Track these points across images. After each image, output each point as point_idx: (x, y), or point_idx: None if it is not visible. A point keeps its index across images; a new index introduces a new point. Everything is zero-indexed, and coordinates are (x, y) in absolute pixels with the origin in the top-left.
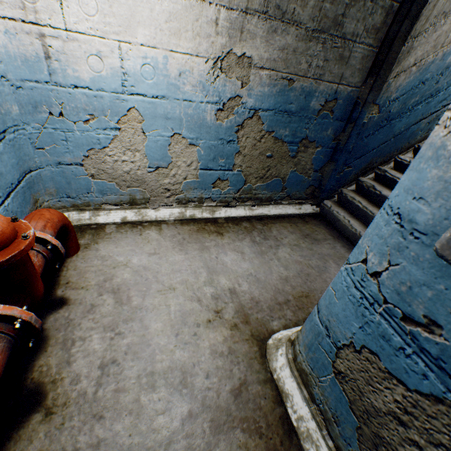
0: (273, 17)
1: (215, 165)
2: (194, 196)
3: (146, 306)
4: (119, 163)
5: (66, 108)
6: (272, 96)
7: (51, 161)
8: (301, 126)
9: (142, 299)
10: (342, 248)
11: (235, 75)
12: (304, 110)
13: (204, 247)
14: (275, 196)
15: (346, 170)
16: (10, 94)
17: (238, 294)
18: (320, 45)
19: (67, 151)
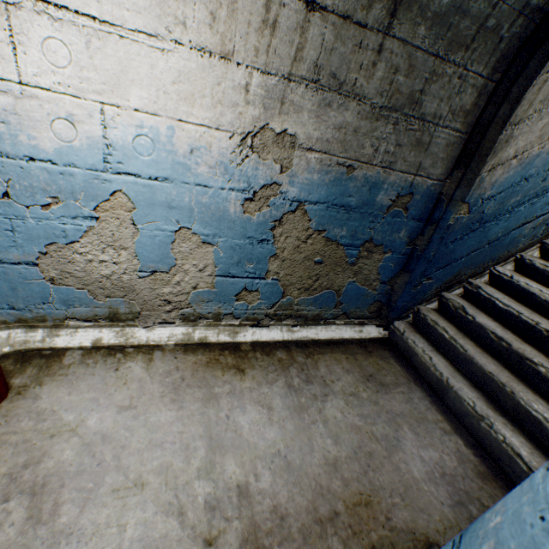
0: (326, 88)
1: (240, 271)
2: (208, 311)
3: (81, 527)
4: (95, 264)
5: (15, 186)
6: (323, 185)
7: None
8: (364, 225)
9: (79, 511)
10: (421, 401)
11: (271, 155)
12: (367, 205)
13: (210, 396)
14: (326, 314)
15: (425, 282)
16: None
17: (252, 497)
18: (391, 126)
19: (13, 245)
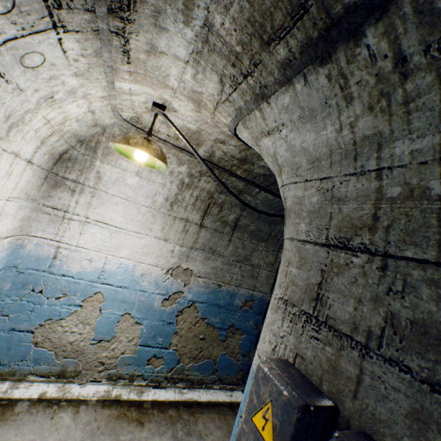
0: (207, 252)
1: (153, 342)
2: (127, 372)
3: None
4: (68, 333)
5: (48, 287)
6: (206, 293)
7: (7, 326)
8: (229, 316)
9: None
10: None
11: (180, 278)
12: (230, 304)
13: None
14: (207, 379)
15: None
16: (12, 276)
17: None
18: (238, 268)
19: (27, 319)
